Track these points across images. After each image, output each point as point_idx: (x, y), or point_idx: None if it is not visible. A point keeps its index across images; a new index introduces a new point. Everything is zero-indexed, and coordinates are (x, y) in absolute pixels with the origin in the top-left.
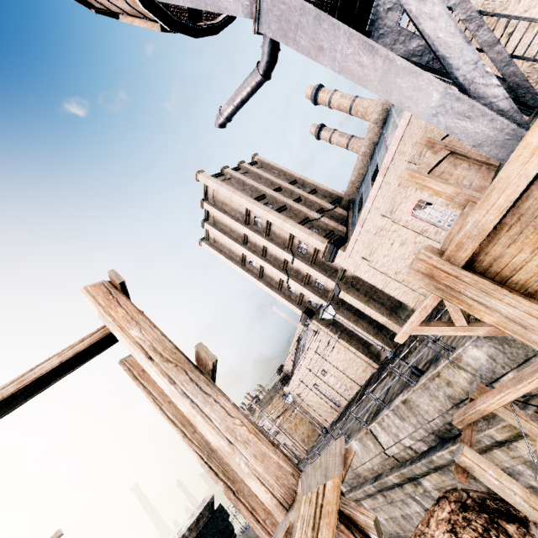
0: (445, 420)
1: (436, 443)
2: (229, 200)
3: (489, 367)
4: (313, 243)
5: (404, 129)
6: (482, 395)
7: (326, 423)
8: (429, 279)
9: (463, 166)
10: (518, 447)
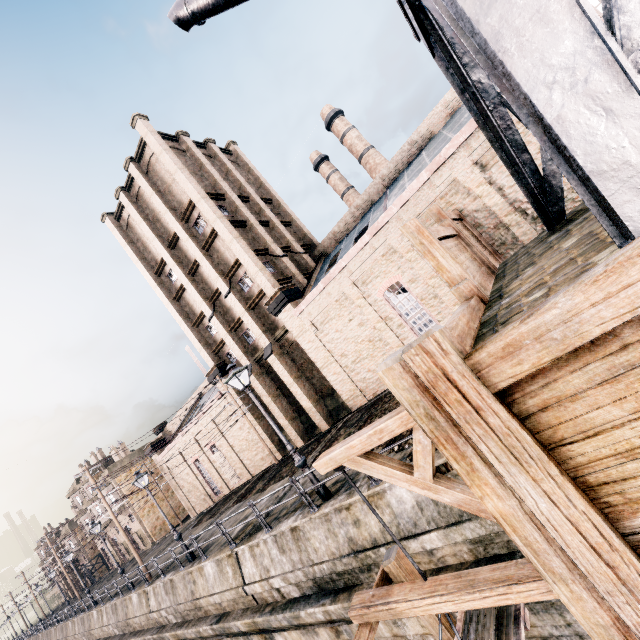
0: (335, 569)
1: (312, 592)
2: (171, 178)
3: (412, 517)
4: (262, 282)
5: (414, 192)
6: (405, 583)
7: (193, 511)
8: (424, 394)
9: (467, 255)
10: (406, 625)
